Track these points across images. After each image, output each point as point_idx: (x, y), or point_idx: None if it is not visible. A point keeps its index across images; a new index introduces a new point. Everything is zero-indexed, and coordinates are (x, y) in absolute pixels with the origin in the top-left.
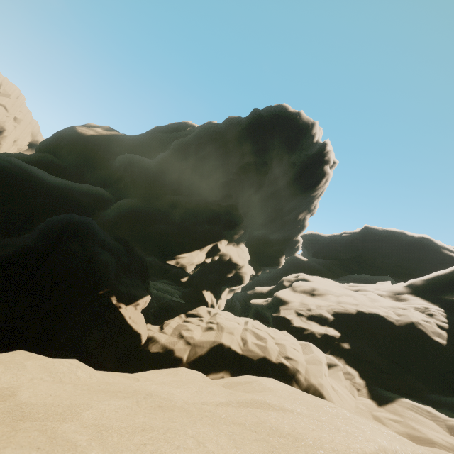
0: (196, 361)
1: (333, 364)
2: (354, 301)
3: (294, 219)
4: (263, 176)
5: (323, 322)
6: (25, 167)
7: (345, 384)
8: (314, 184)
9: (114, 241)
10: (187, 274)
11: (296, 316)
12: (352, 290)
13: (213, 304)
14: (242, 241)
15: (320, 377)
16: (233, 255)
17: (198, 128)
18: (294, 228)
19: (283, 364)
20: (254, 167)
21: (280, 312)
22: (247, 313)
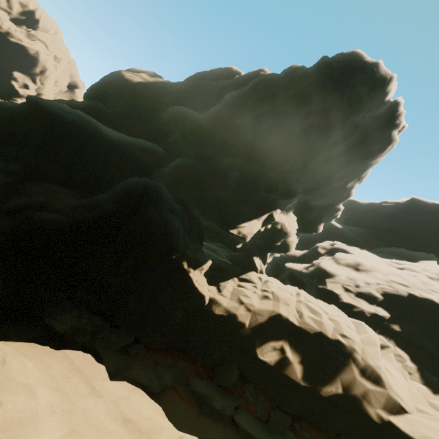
0: (257, 327)
1: (385, 345)
2: (404, 282)
3: (341, 187)
4: (325, 141)
5: (371, 301)
6: (91, 121)
7: (396, 366)
8: (377, 152)
9: (179, 205)
10: (242, 240)
11: (344, 291)
12: (396, 267)
13: (262, 270)
14: (291, 209)
15: (376, 358)
16: (284, 224)
17: (247, 76)
18: (339, 196)
19: (339, 342)
20: (317, 130)
21: (327, 285)
22: (277, 272)
